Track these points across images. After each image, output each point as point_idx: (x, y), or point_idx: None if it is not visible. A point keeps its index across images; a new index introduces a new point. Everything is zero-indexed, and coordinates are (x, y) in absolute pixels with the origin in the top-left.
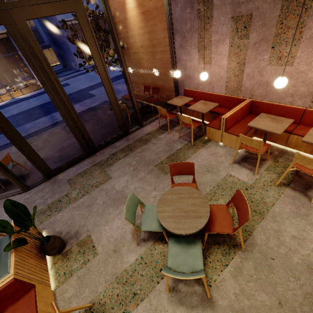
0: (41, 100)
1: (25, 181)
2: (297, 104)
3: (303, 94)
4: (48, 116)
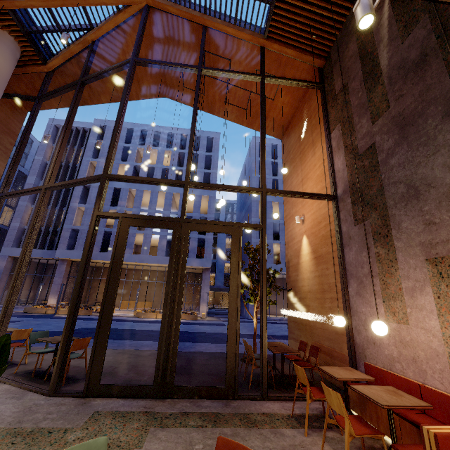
0: (184, 328)
1: (67, 384)
2: None
3: None
4: None
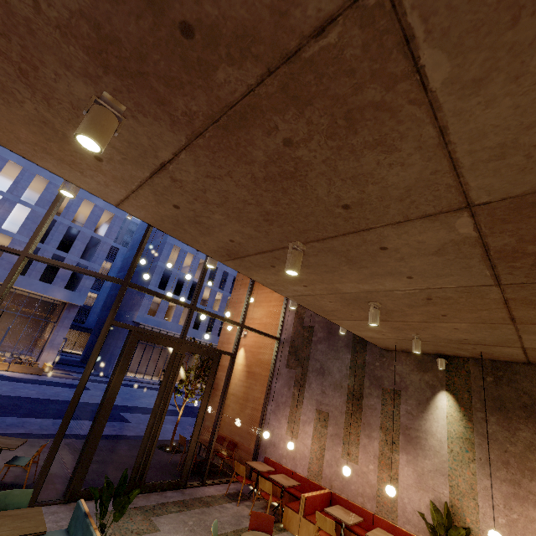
0: (38, 392)
1: None
2: (367, 507)
3: (370, 496)
4: (49, 420)
